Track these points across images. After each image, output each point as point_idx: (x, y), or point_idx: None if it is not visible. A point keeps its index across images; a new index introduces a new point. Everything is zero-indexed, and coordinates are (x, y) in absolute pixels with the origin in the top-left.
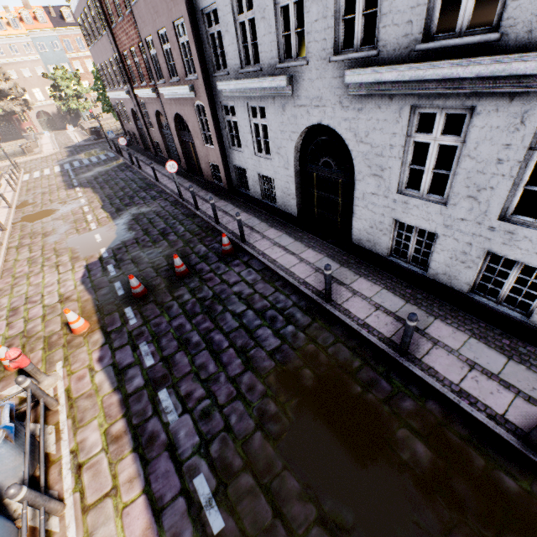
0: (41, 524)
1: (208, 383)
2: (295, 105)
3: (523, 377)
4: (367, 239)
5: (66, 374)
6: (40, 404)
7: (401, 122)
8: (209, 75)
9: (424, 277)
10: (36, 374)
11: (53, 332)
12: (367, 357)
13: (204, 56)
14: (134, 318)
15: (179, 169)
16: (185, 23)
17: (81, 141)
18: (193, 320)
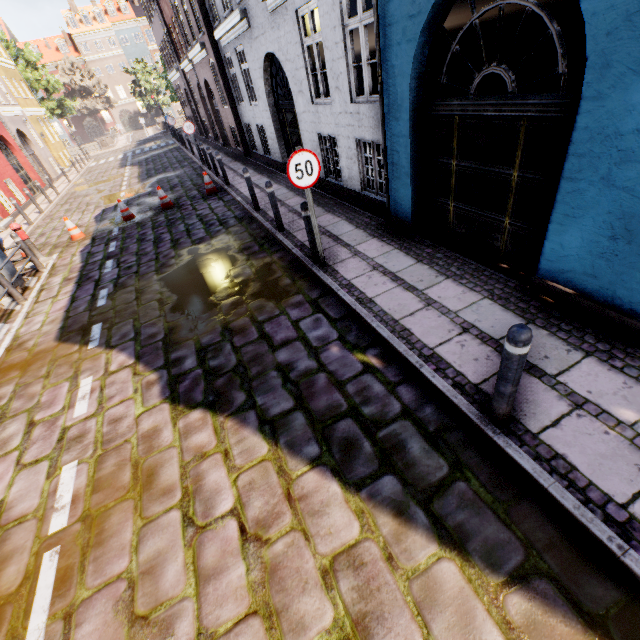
0: (4, 292)
1: (141, 256)
2: (254, 38)
3: (355, 235)
4: None
5: (58, 258)
6: (28, 258)
7: (296, 29)
8: (213, 29)
9: (342, 188)
10: (34, 250)
11: (61, 242)
12: (258, 237)
13: (206, 9)
14: (117, 232)
15: (219, 145)
16: None
17: (153, 135)
18: (156, 229)
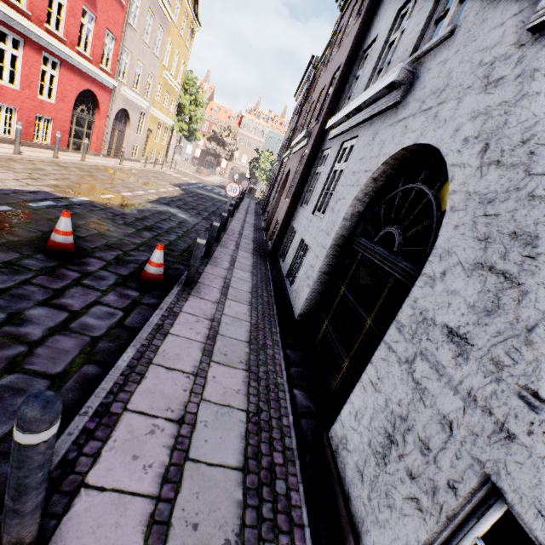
0: None
1: None
2: (393, 122)
3: None
4: (362, 463)
5: None
6: None
7: None
8: None
9: None
10: None
11: None
12: None
13: (338, 102)
14: None
15: (263, 225)
16: (341, 67)
17: None
18: None
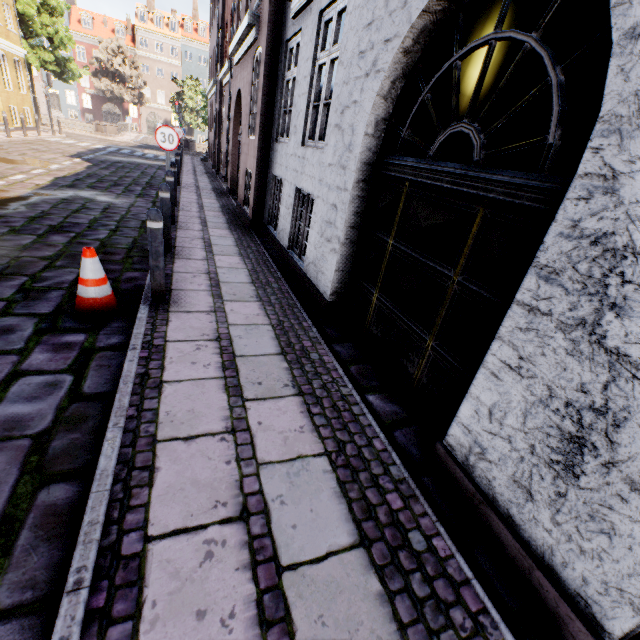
0: None
1: None
2: None
3: None
4: (524, 478)
5: None
6: None
7: None
8: None
9: None
10: None
11: None
12: None
13: None
14: None
15: (224, 188)
16: None
17: None
18: None
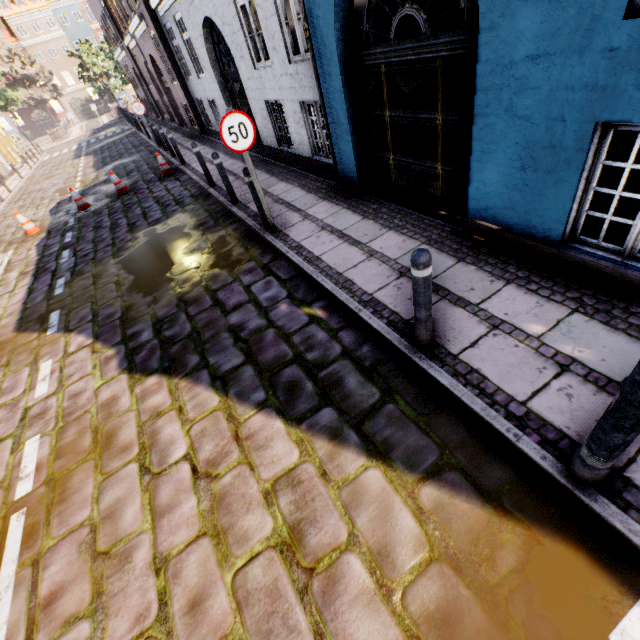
0: None
1: (97, 243)
2: (190, 3)
3: (306, 200)
4: (266, 135)
5: (13, 254)
6: None
7: None
8: None
9: (295, 155)
10: None
11: (16, 238)
12: (214, 212)
13: None
14: (73, 222)
15: (175, 126)
16: None
17: (107, 122)
18: (112, 216)
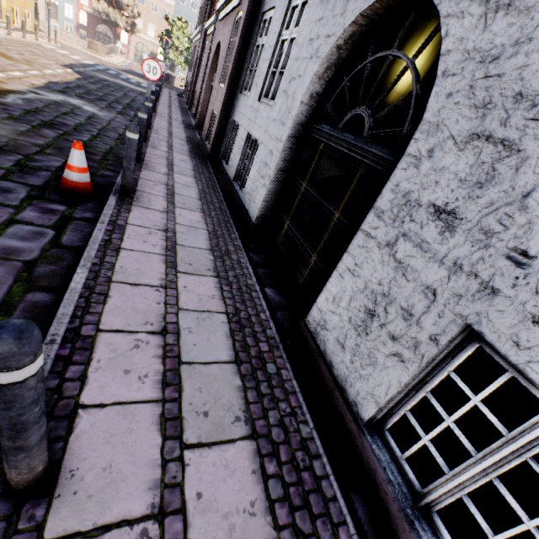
0: None
1: None
2: None
3: None
4: (342, 337)
5: None
6: None
7: None
8: None
9: None
10: None
11: None
12: None
13: None
14: None
15: (193, 123)
16: None
17: None
18: None
